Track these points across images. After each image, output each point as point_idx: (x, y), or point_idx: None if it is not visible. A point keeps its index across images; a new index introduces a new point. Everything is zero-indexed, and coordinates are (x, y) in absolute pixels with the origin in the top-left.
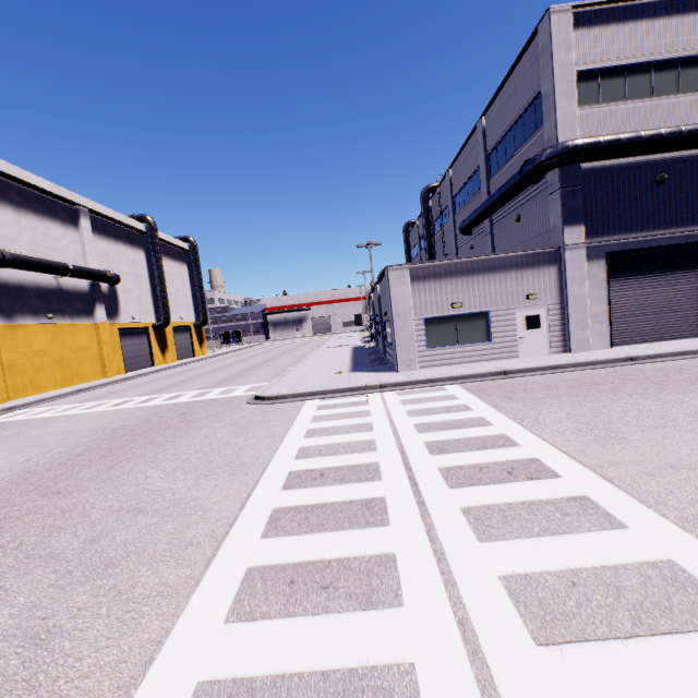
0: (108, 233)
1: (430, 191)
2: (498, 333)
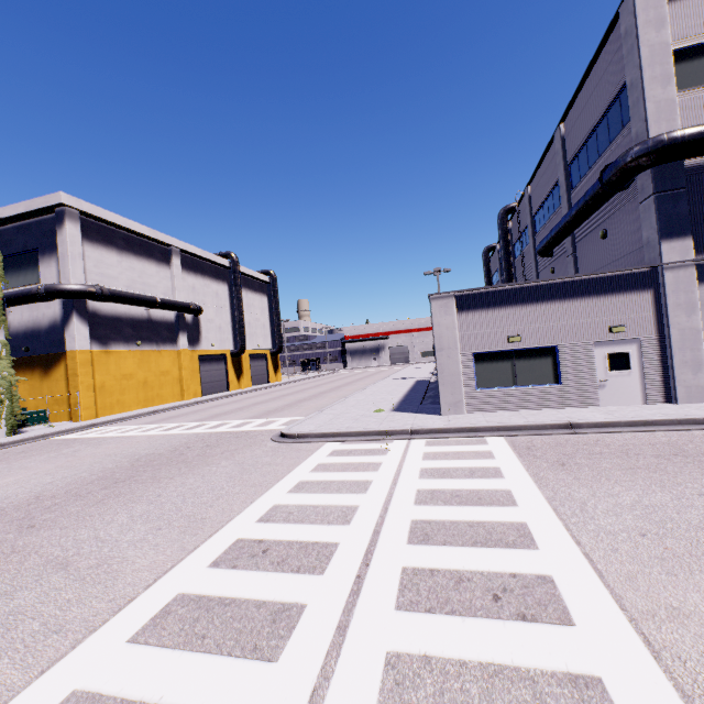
0: (196, 270)
1: (508, 212)
2: (570, 373)
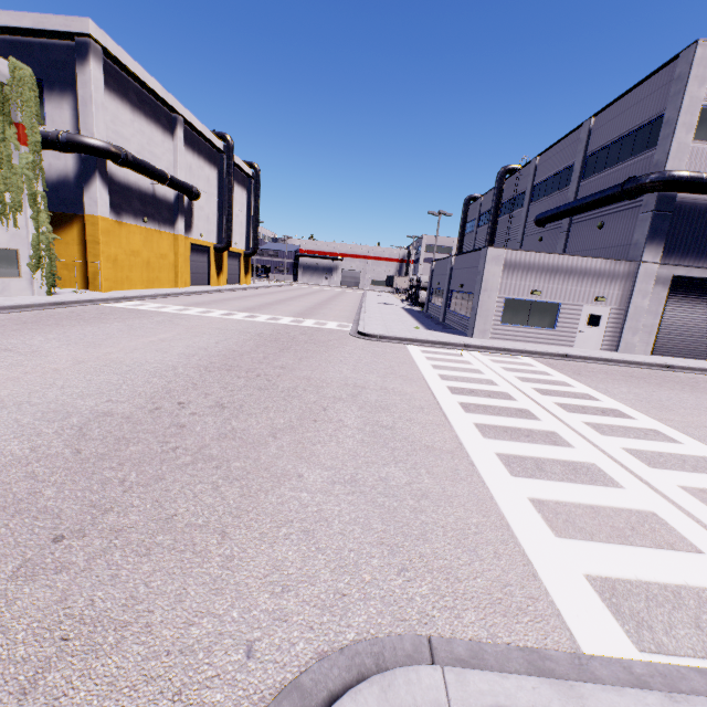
0: (193, 147)
1: (508, 172)
2: (563, 323)
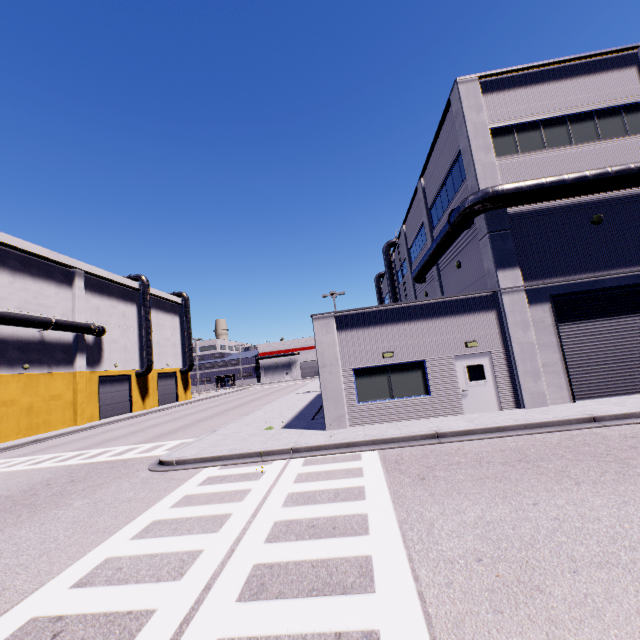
0: (102, 291)
1: (391, 245)
2: (438, 385)
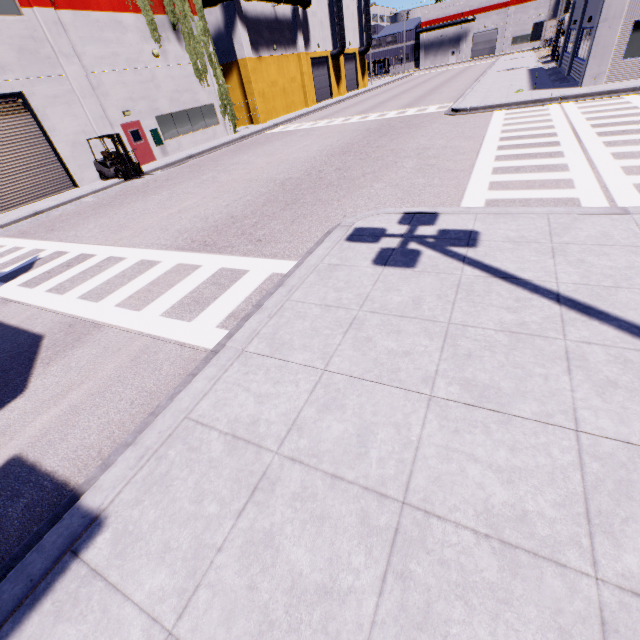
0: None
1: None
2: None
